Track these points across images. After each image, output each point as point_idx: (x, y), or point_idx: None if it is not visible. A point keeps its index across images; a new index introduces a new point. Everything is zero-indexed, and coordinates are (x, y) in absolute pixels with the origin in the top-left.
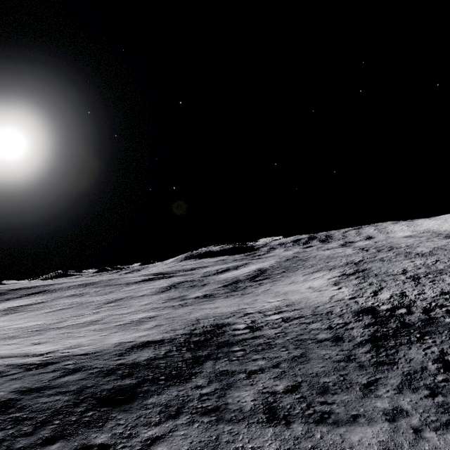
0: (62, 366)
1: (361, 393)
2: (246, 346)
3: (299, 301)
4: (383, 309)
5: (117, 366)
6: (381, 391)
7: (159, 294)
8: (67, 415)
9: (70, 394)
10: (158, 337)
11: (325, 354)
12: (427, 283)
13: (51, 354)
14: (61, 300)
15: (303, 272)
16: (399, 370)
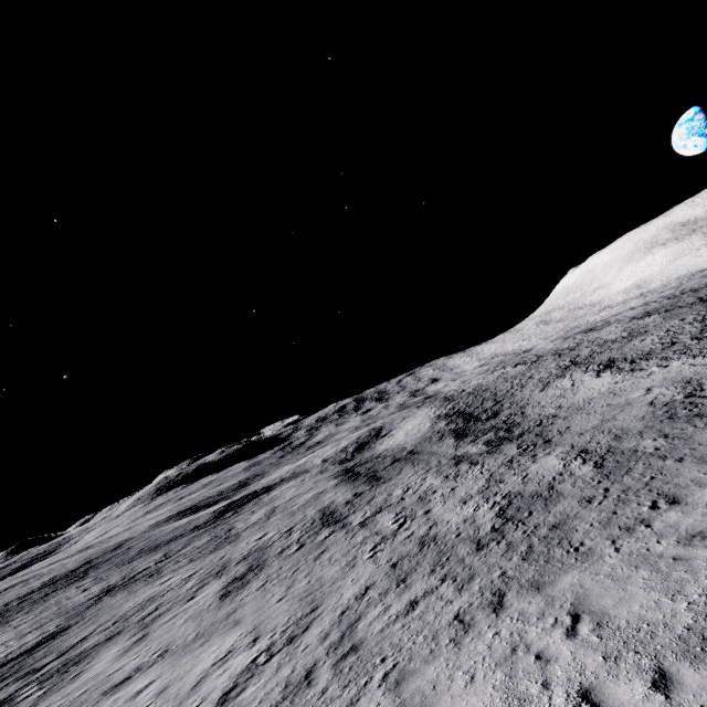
0: None
1: None
2: None
3: (677, 379)
4: None
5: None
6: None
7: (387, 480)
8: None
9: None
10: None
11: None
12: None
13: None
14: (121, 600)
15: (530, 391)
16: None
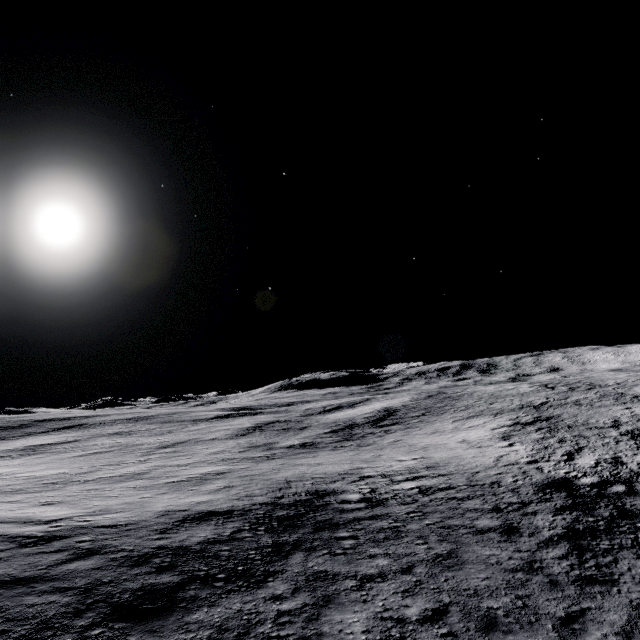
0: (73, 544)
1: (557, 635)
2: (359, 532)
3: (446, 461)
4: (585, 484)
5: (155, 550)
6: (593, 634)
7: (236, 438)
8: (60, 632)
9: (74, 592)
10: (225, 505)
11: (490, 556)
12: None
13: (63, 521)
14: (100, 439)
15: (453, 416)
16: (622, 597)
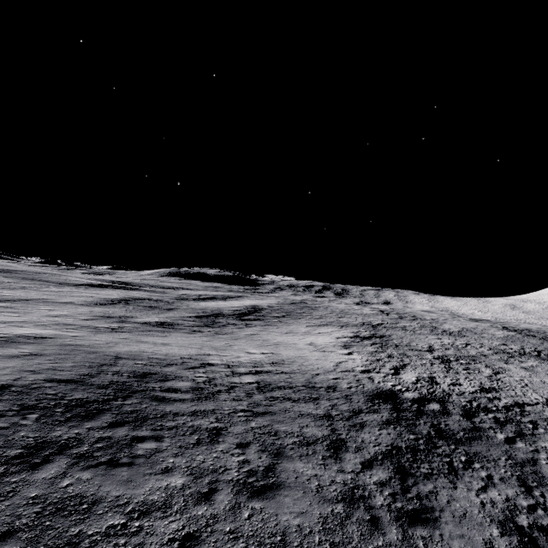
0: None
1: None
2: (168, 431)
3: (292, 360)
4: (408, 398)
5: None
6: None
7: (94, 306)
8: None
9: None
10: (6, 378)
11: (312, 477)
12: (460, 370)
13: None
14: None
15: (308, 322)
16: (445, 546)
